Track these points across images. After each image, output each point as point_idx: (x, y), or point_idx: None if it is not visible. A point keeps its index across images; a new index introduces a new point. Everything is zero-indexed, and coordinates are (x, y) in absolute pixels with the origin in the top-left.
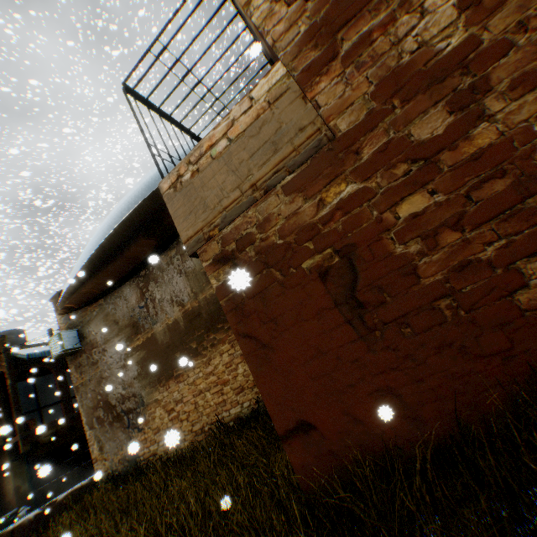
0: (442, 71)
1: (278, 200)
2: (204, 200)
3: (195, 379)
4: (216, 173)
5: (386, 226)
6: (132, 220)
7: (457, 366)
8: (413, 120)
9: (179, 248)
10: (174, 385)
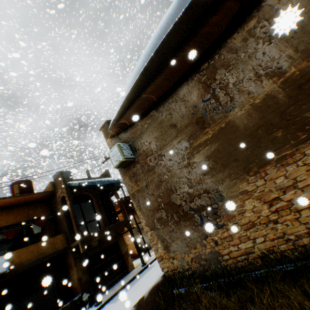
0: None
1: None
2: None
3: None
4: None
5: None
6: (196, 6)
7: None
8: None
9: (262, 14)
10: (274, 170)
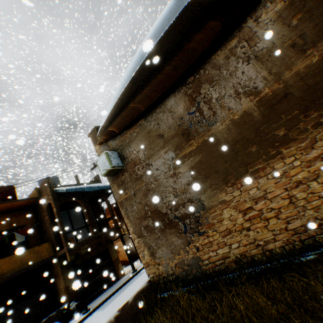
0: None
1: None
2: None
3: (287, 170)
4: None
5: None
6: (183, 20)
7: None
8: None
9: (242, 35)
10: None
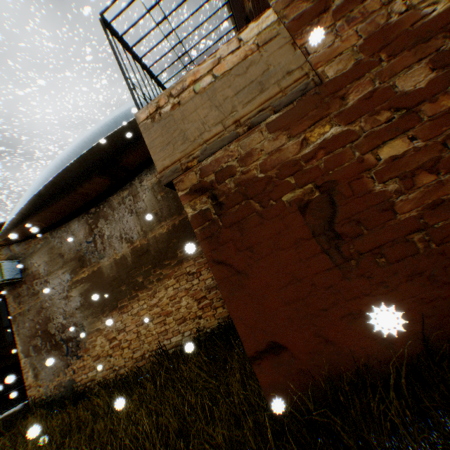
0: (427, 33)
1: (261, 137)
2: (184, 133)
3: (139, 310)
4: (198, 107)
5: (366, 166)
6: (87, 159)
7: (426, 292)
8: (397, 73)
9: (131, 190)
10: (117, 316)
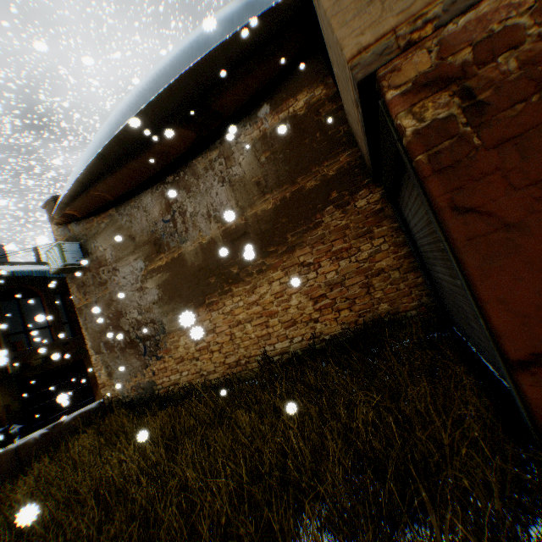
0: None
1: None
2: None
3: (234, 308)
4: None
5: None
6: (162, 104)
7: None
8: None
9: (223, 149)
10: (204, 313)
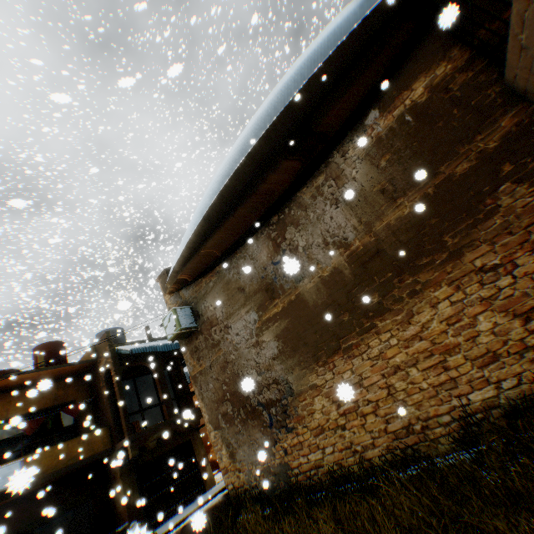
0: None
1: None
2: None
3: (384, 350)
4: None
5: None
6: (260, 150)
7: None
8: None
9: (330, 171)
10: (342, 362)
